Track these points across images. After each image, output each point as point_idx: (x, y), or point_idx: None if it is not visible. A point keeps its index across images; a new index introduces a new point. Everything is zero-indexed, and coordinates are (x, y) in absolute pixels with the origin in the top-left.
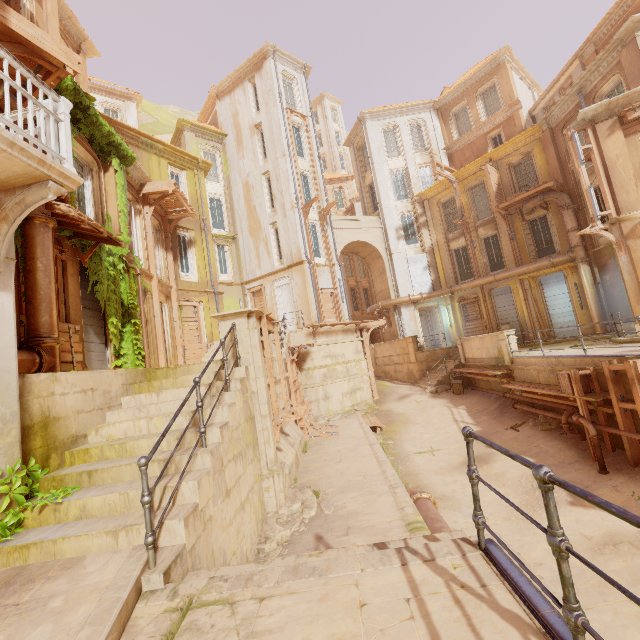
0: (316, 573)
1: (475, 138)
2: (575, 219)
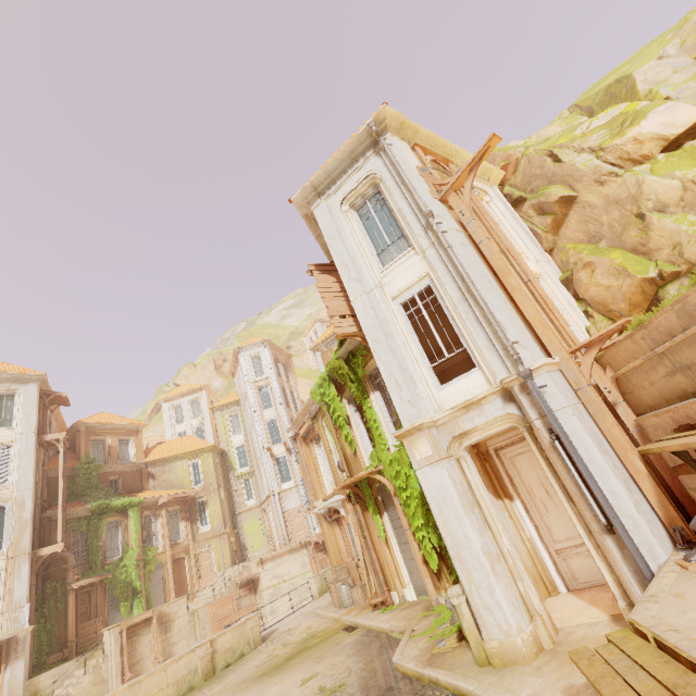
0: None
1: None
2: None
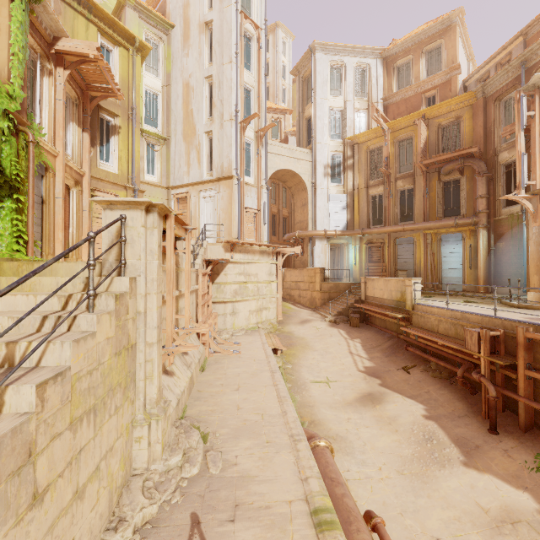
0: None
1: (412, 94)
2: (486, 187)
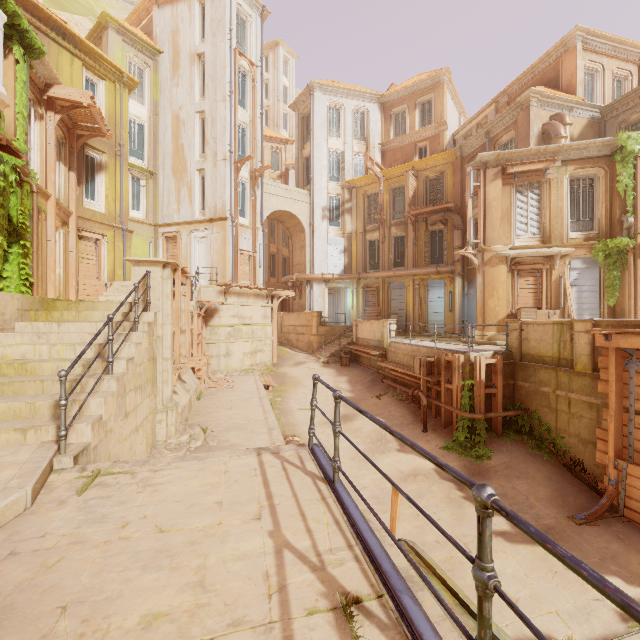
0: (198, 459)
1: (407, 143)
2: (461, 239)
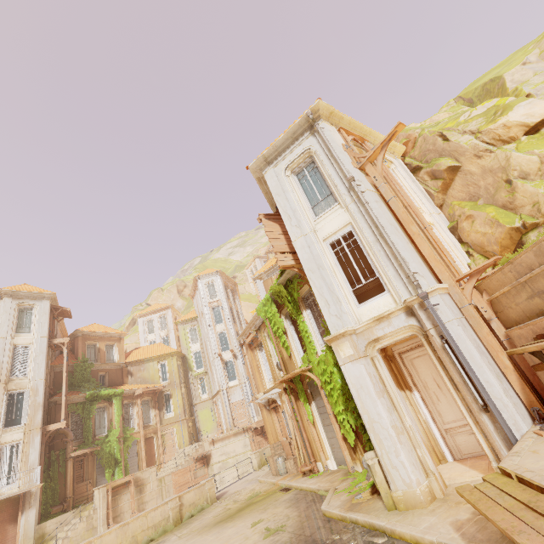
0: None
1: None
2: None
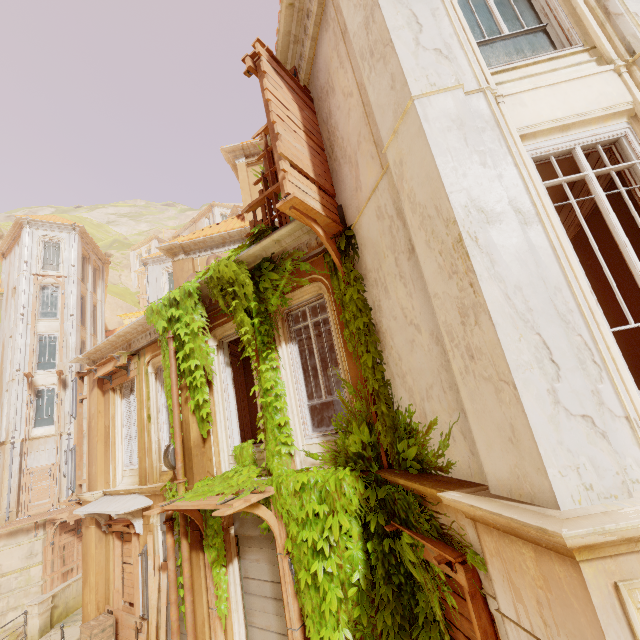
0: None
1: None
2: None
